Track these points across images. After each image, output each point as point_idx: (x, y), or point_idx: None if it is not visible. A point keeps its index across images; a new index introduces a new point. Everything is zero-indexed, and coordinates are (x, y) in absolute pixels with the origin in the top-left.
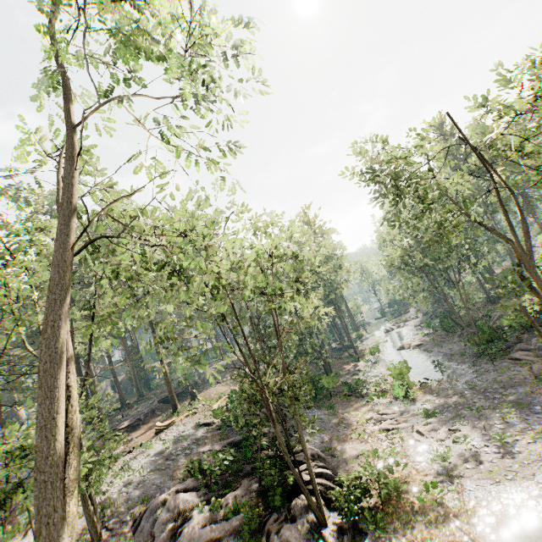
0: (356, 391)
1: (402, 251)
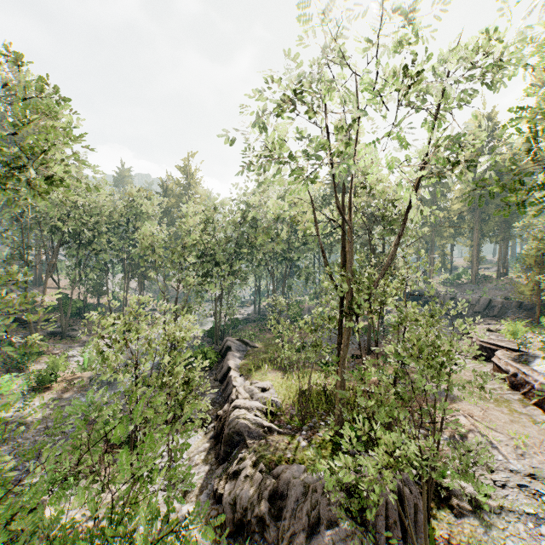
0: (5, 365)
1: (152, 236)
